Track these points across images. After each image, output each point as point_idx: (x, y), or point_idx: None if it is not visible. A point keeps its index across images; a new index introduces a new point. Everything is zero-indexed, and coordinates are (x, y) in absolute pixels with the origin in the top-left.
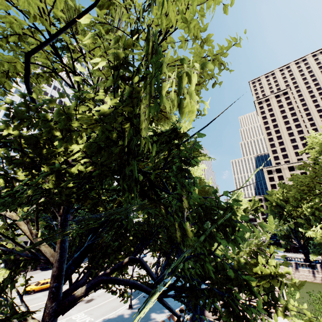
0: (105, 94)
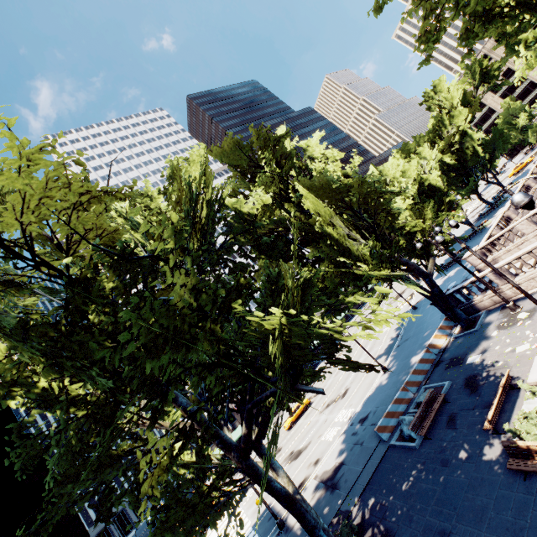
0: None
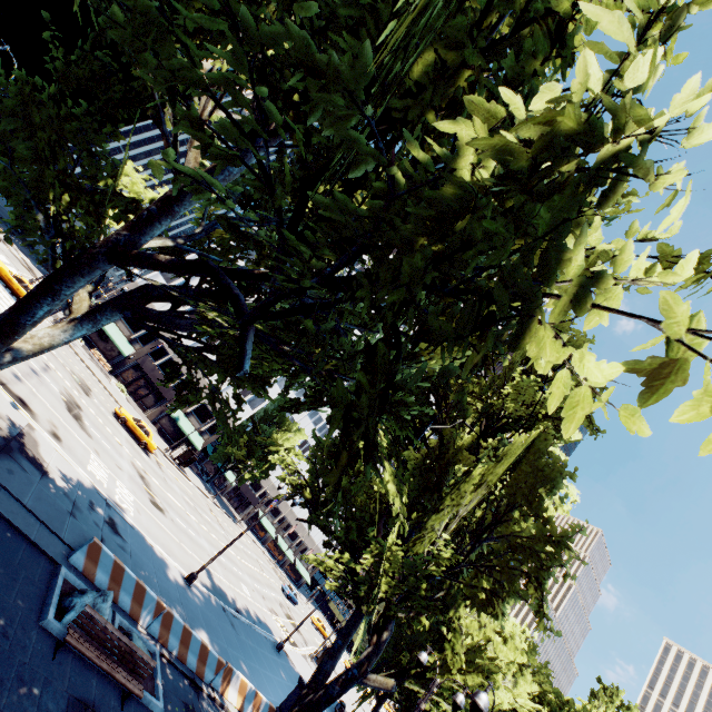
0: None
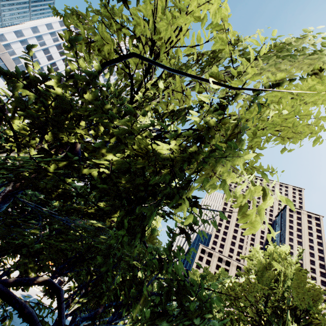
0: (176, 138)
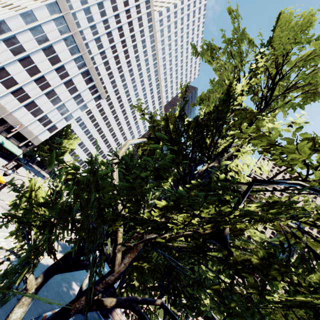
0: None
